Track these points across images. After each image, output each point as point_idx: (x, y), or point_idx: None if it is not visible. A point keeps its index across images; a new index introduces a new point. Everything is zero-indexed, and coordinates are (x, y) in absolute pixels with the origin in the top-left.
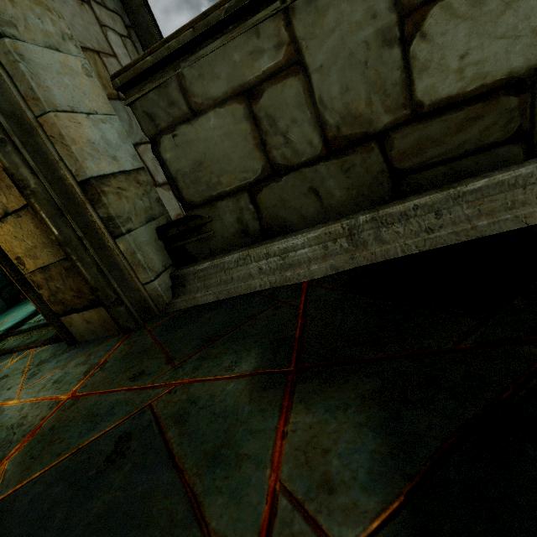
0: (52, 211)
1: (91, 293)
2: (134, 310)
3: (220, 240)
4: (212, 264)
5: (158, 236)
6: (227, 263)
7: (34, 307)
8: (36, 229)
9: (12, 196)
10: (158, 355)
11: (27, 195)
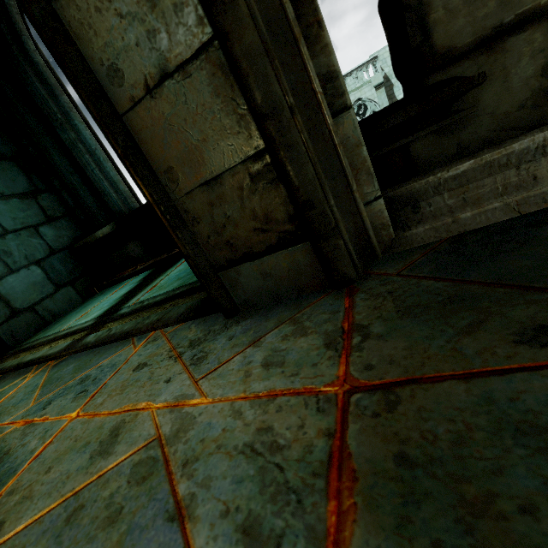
0: (258, 43)
1: (288, 218)
2: (352, 249)
3: (485, 123)
4: (481, 162)
5: (362, 134)
6: (517, 153)
7: (119, 294)
8: (214, 98)
9: (181, 29)
10: (528, 296)
11: (221, 6)
